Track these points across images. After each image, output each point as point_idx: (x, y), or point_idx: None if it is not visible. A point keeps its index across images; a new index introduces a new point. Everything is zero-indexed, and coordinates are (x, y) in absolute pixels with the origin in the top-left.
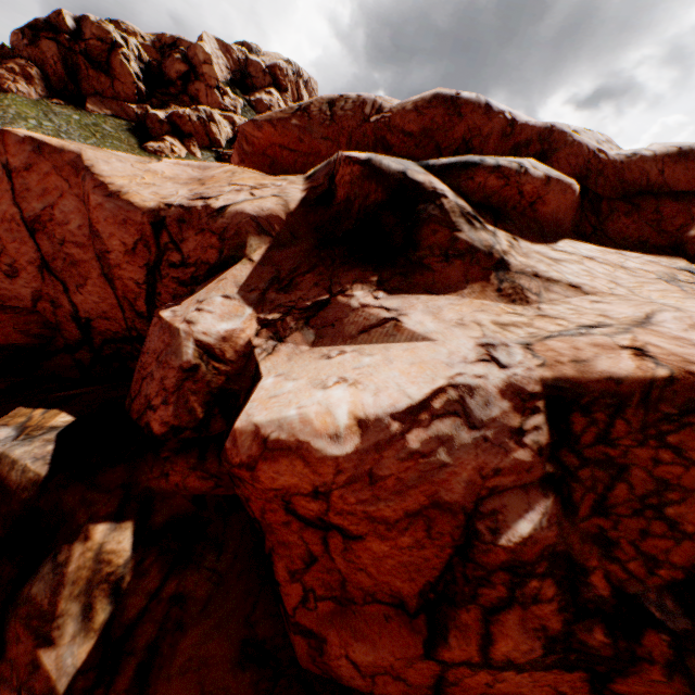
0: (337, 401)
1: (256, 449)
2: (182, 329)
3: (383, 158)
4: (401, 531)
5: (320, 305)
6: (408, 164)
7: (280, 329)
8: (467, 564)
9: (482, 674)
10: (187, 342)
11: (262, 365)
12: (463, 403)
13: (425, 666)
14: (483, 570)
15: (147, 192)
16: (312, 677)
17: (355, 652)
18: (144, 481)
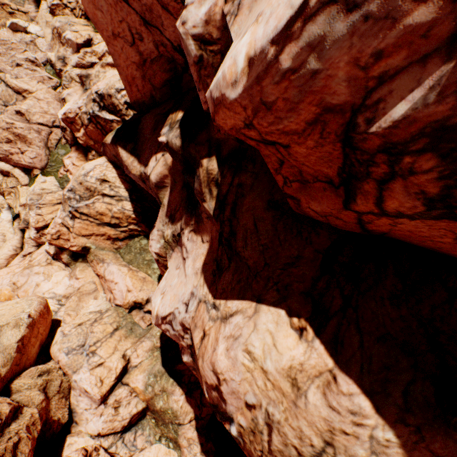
0: (240, 48)
1: (213, 108)
2: (182, 33)
3: None
4: (305, 138)
5: None
6: None
7: None
8: (355, 152)
9: (384, 220)
10: (188, 42)
11: (231, 32)
12: None
13: (347, 214)
14: (367, 155)
15: None
16: (298, 216)
17: (312, 206)
18: (214, 137)
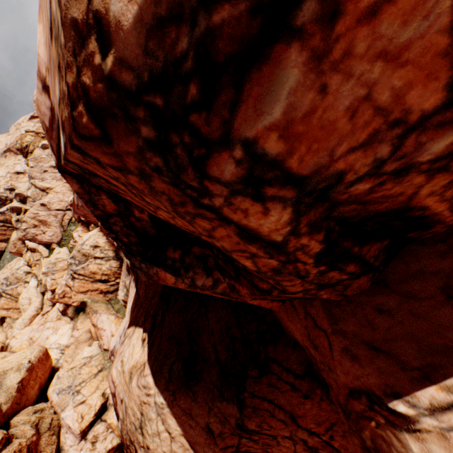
0: None
1: None
2: None
3: None
4: None
5: None
6: None
7: None
8: None
9: None
10: None
11: None
12: None
13: None
14: None
15: None
16: None
17: None
18: None
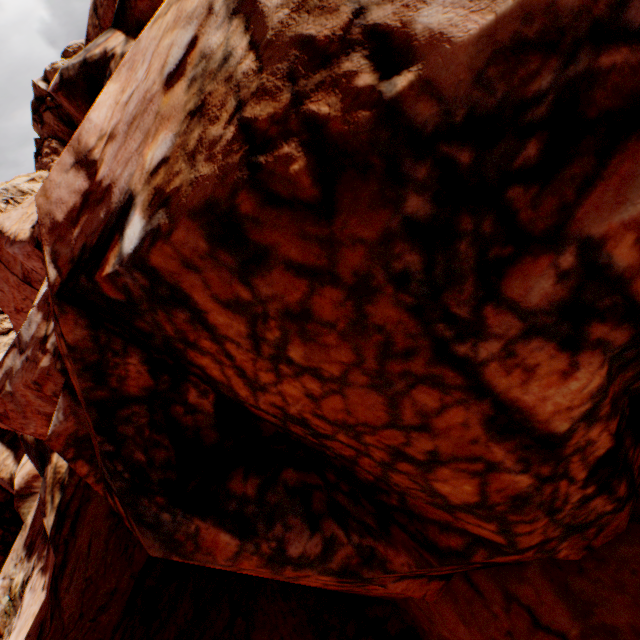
0: None
1: None
2: None
3: (70, 62)
4: None
5: None
6: (97, 41)
7: None
8: None
9: None
10: None
11: None
12: (19, 333)
13: None
14: None
15: (28, 225)
16: None
17: None
18: None
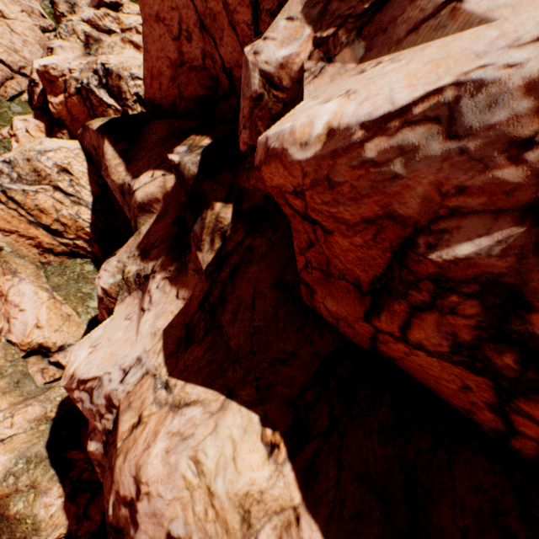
0: (322, 113)
1: (263, 156)
2: (250, 61)
3: None
4: (355, 233)
5: (378, 5)
6: None
7: (330, 48)
8: (402, 269)
9: (401, 346)
10: (253, 74)
11: (305, 89)
12: (453, 106)
13: (364, 325)
14: (414, 277)
15: None
16: (307, 307)
17: (327, 303)
18: (239, 183)
